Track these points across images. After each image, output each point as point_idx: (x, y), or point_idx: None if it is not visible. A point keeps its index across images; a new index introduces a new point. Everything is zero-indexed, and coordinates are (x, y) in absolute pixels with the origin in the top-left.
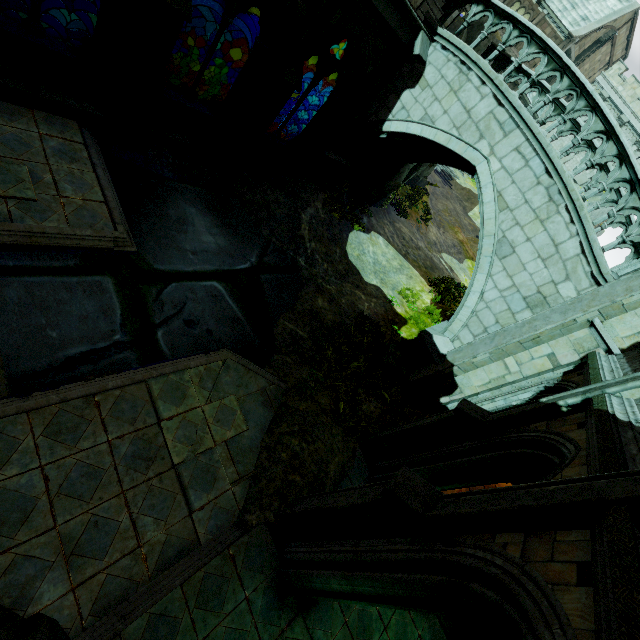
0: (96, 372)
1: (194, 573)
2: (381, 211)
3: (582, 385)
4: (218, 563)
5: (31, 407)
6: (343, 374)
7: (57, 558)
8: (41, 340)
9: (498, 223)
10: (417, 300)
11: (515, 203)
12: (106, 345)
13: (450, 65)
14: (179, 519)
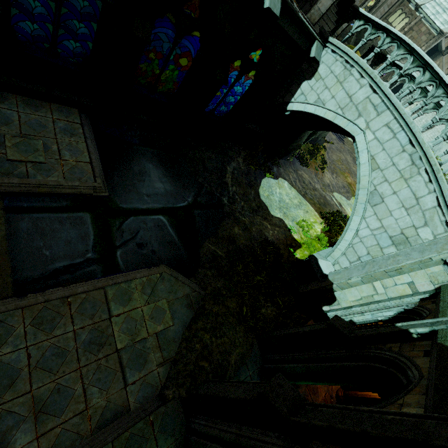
0: (72, 280)
1: (122, 433)
2: (288, 162)
3: (434, 313)
4: (141, 426)
5: (25, 305)
6: (248, 285)
7: (29, 414)
8: (38, 257)
9: (371, 179)
10: (310, 229)
11: (385, 165)
12: (81, 261)
13: (337, 63)
14: (117, 390)
